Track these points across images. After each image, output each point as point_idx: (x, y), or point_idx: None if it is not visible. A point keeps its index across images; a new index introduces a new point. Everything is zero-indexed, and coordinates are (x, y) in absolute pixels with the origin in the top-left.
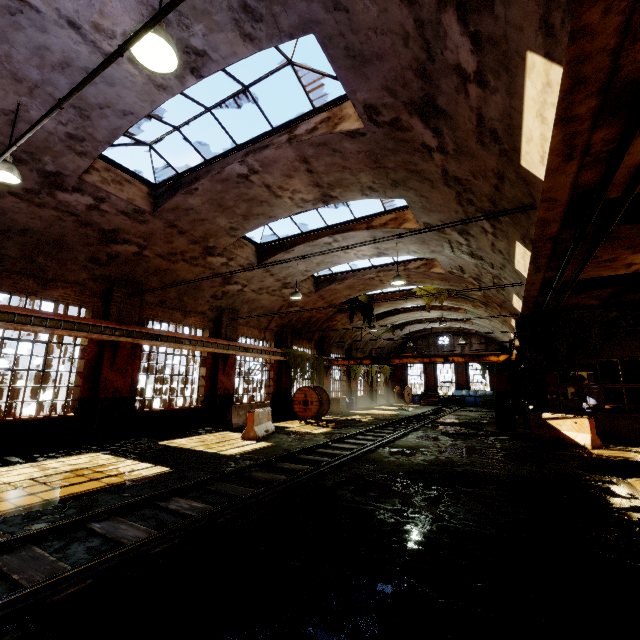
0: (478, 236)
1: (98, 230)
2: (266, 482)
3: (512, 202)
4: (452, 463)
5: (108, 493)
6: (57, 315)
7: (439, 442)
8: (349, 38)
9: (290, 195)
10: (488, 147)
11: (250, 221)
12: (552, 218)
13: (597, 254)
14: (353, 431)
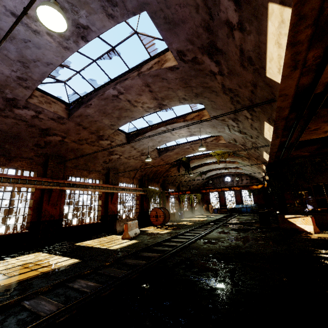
0: (243, 121)
1: (38, 129)
2: (133, 265)
3: (261, 99)
4: (239, 247)
5: (40, 278)
6: (16, 176)
7: (230, 234)
8: (165, 11)
9: (141, 105)
10: (247, 68)
11: (121, 120)
12: (285, 106)
13: (309, 126)
14: (183, 231)
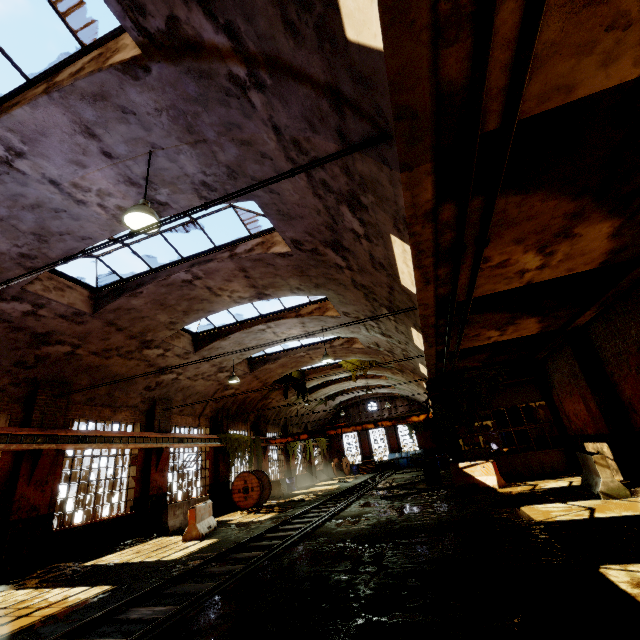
0: (385, 321)
1: (30, 334)
2: (224, 574)
3: (402, 303)
4: (391, 522)
5: (49, 624)
6: None
7: (379, 506)
8: (280, 206)
9: (229, 294)
10: (380, 271)
11: (190, 315)
12: (429, 314)
13: (466, 332)
14: (298, 511)
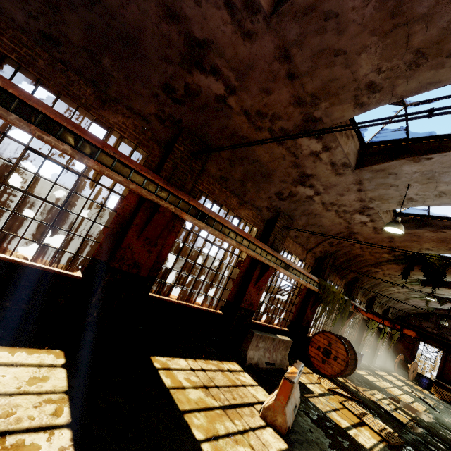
0: None
1: (185, 35)
2: None
3: None
4: None
5: None
6: (96, 139)
7: None
8: None
9: None
10: None
11: (417, 72)
12: None
13: None
14: None
